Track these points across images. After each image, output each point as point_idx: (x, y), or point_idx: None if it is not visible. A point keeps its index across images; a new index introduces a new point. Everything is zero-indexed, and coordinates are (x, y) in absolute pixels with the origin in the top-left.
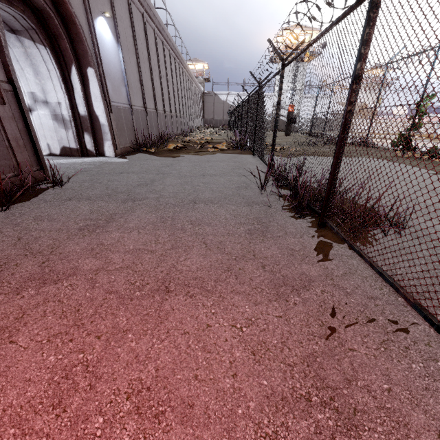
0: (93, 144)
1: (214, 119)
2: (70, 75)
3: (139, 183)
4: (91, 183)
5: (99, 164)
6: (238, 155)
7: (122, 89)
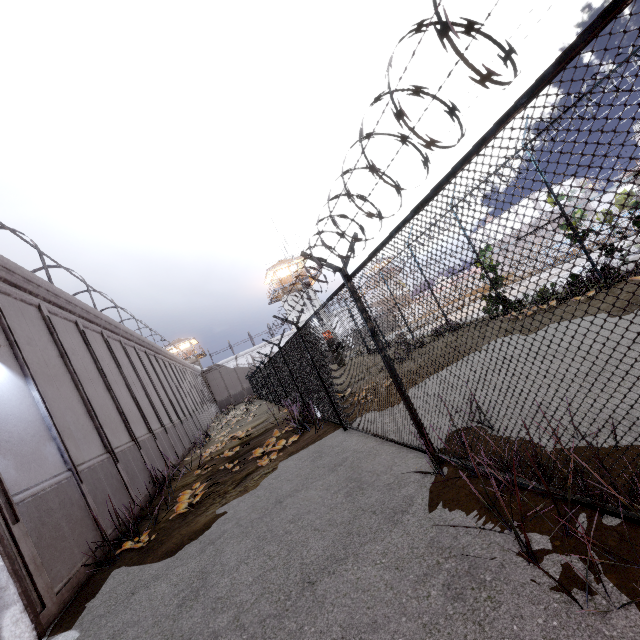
0: None
1: (232, 396)
2: None
3: None
4: None
5: None
6: (319, 443)
7: (47, 449)
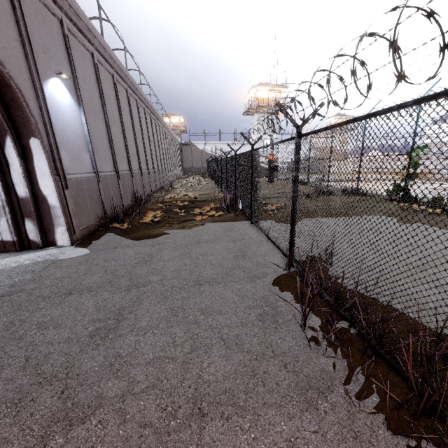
0: (38, 232)
1: (193, 168)
2: (3, 148)
3: (93, 327)
4: (2, 342)
5: (41, 268)
6: (233, 223)
7: (85, 155)
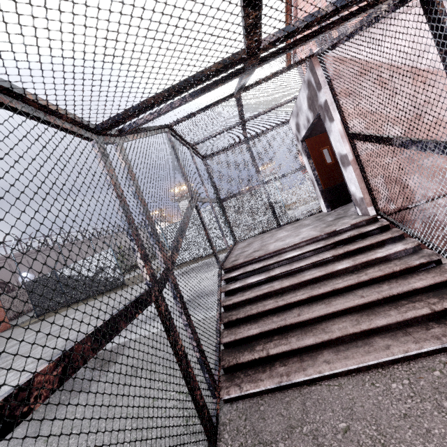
0: None
1: None
2: None
3: None
4: None
5: None
6: None
7: None
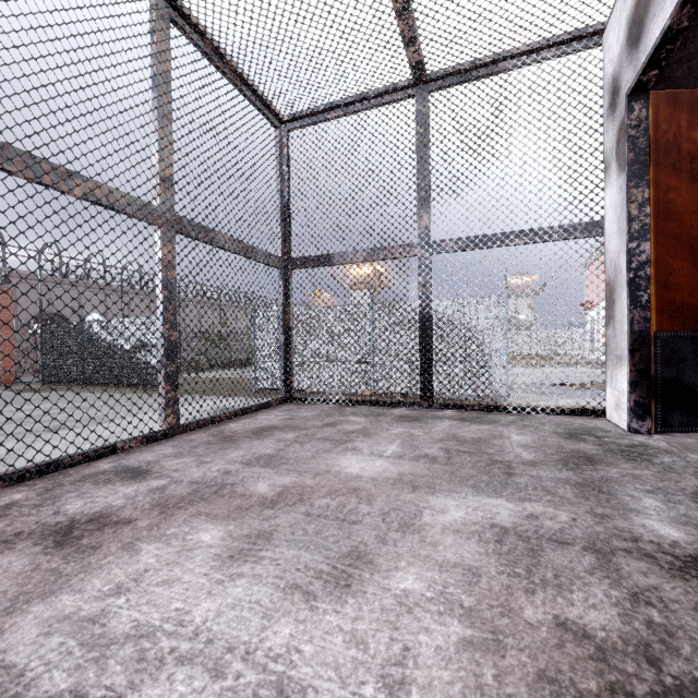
0: None
1: None
2: None
3: None
4: None
5: None
6: None
7: None
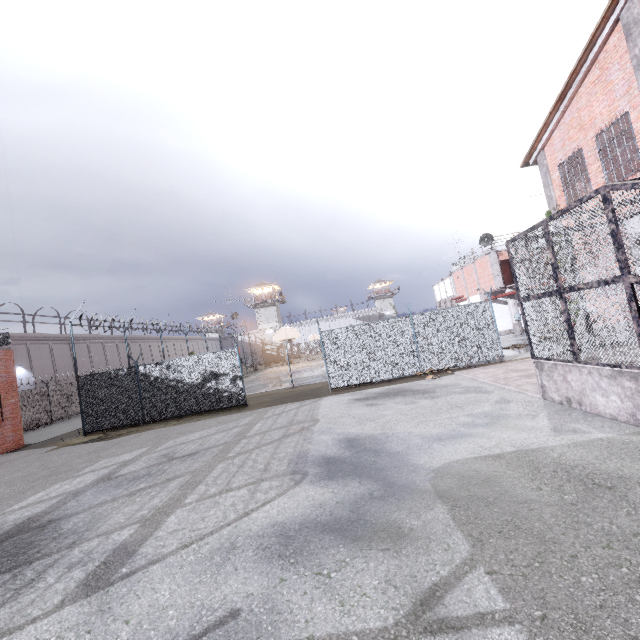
0: None
1: None
2: None
3: None
4: None
5: None
6: None
7: None
